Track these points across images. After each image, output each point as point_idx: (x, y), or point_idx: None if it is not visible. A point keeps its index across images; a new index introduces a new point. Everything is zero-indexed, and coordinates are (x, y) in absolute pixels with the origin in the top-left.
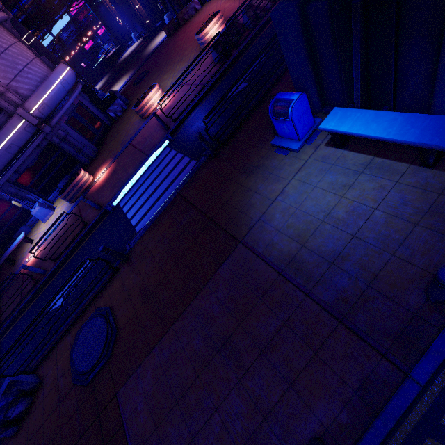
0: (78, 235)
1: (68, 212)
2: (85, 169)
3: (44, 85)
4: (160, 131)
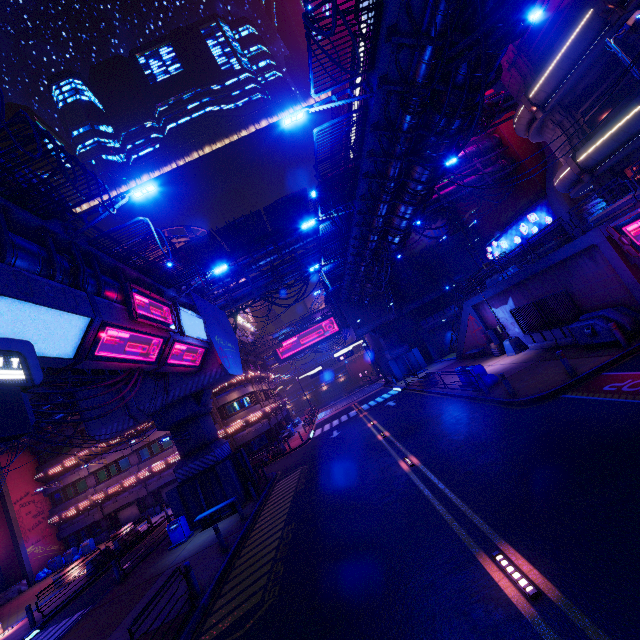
0: None
1: None
2: None
3: None
4: (18, 636)
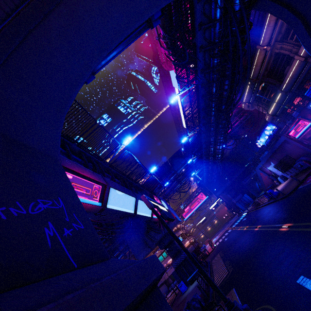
0: None
1: None
2: None
3: None
4: None
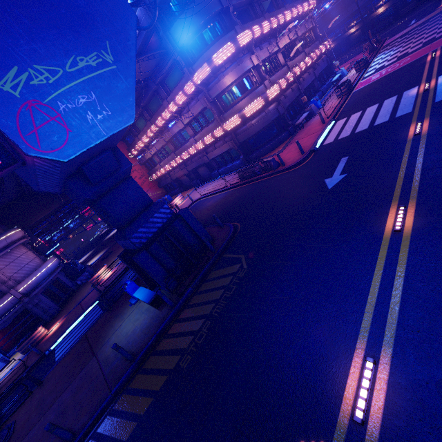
0: (18, 378)
1: (18, 362)
2: (46, 325)
3: (34, 273)
4: (98, 294)
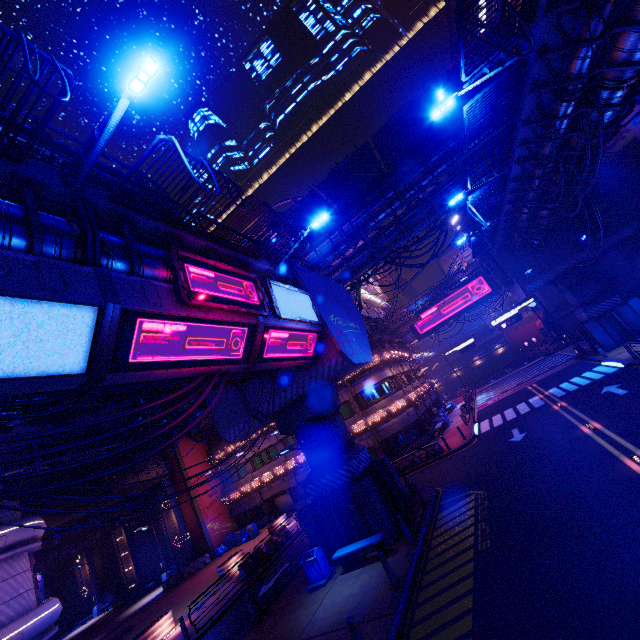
0: None
1: None
2: None
3: (36, 611)
4: None
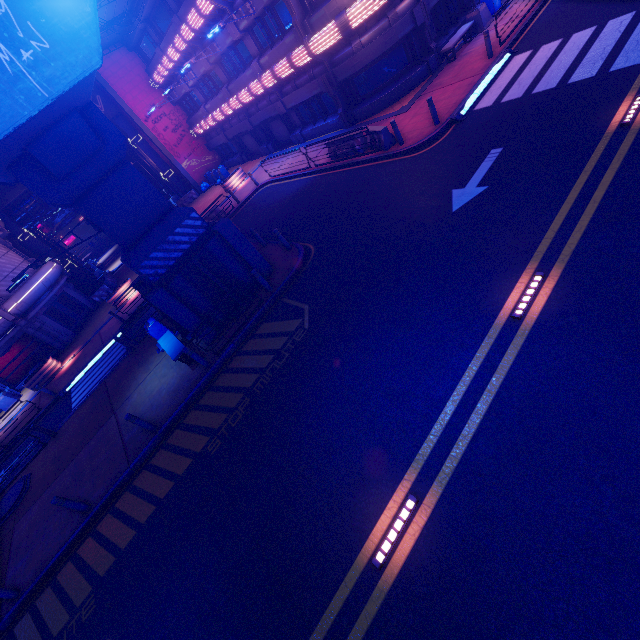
0: (31, 421)
1: (30, 400)
2: (60, 355)
3: (25, 287)
4: (120, 323)
